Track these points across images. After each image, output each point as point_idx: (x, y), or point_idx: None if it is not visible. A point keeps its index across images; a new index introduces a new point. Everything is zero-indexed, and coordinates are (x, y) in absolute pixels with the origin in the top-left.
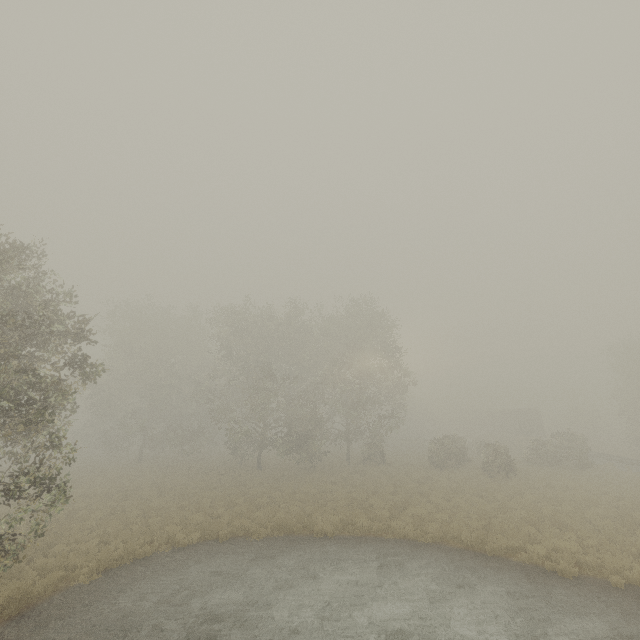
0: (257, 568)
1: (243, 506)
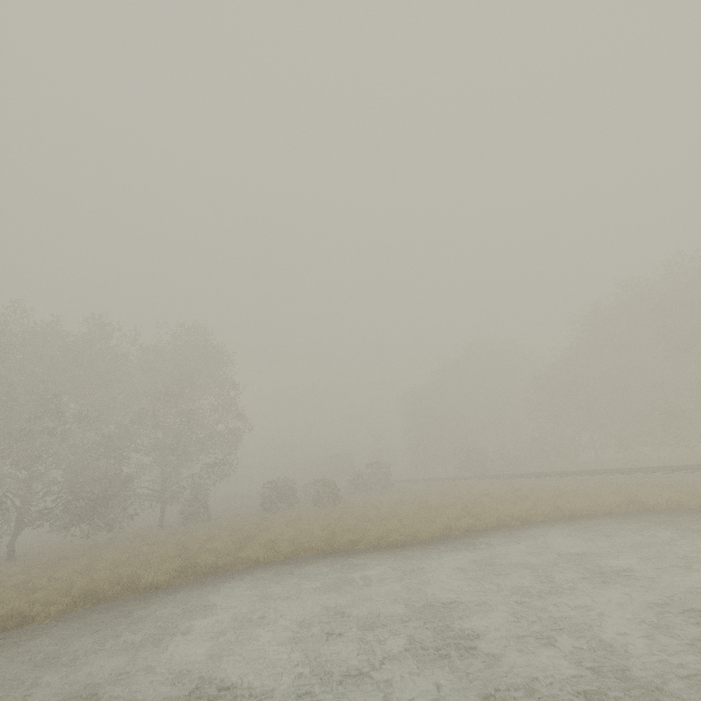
0: (61, 644)
1: (7, 592)
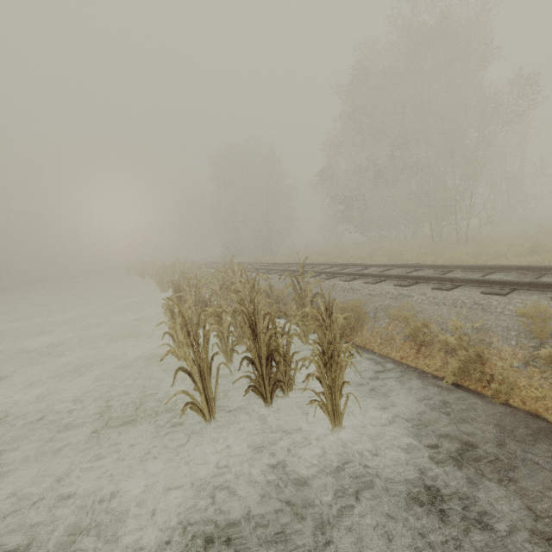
0: None
1: None
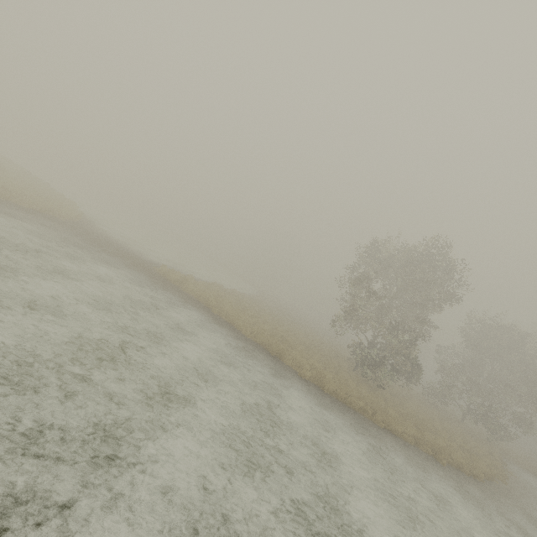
0: None
1: None
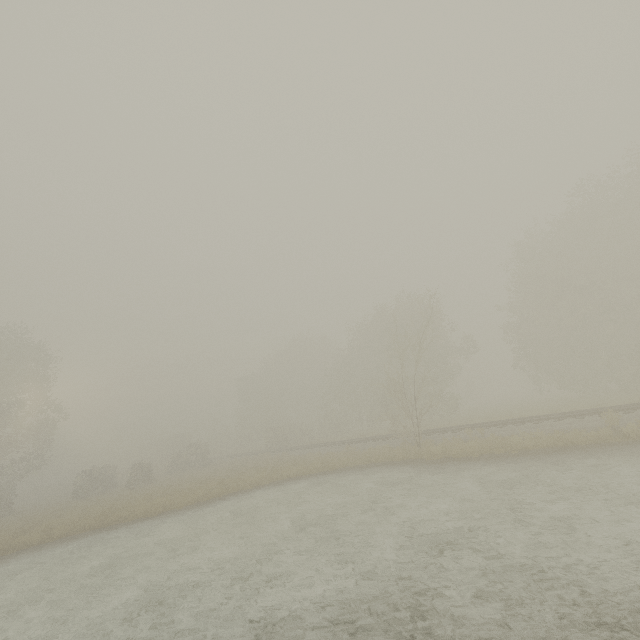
0: None
1: None
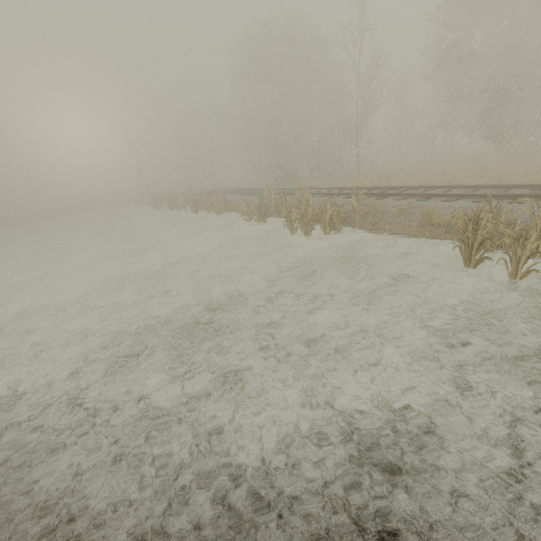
0: None
1: None
